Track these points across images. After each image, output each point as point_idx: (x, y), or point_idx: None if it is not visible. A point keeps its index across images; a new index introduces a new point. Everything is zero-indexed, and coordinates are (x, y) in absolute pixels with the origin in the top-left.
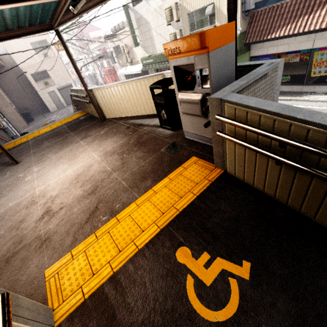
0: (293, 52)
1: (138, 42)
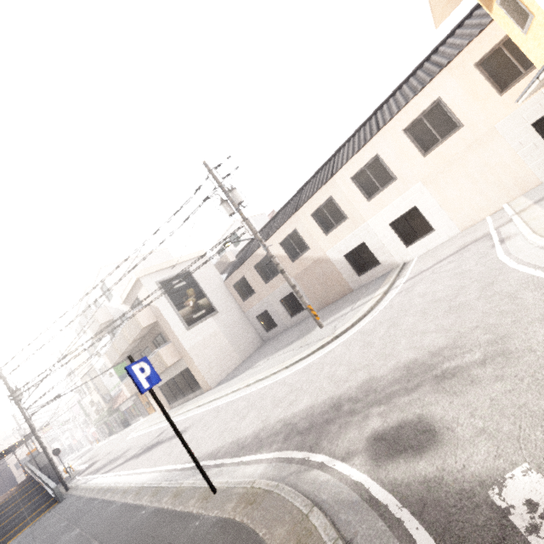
0: (127, 408)
1: (89, 414)
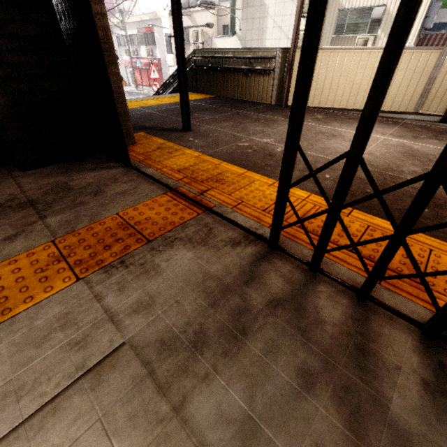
0: None
1: (235, 30)
